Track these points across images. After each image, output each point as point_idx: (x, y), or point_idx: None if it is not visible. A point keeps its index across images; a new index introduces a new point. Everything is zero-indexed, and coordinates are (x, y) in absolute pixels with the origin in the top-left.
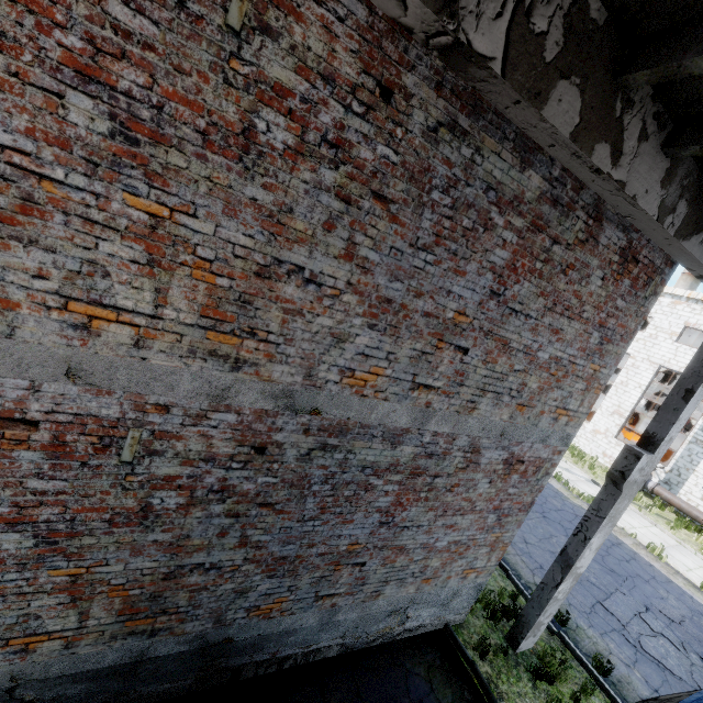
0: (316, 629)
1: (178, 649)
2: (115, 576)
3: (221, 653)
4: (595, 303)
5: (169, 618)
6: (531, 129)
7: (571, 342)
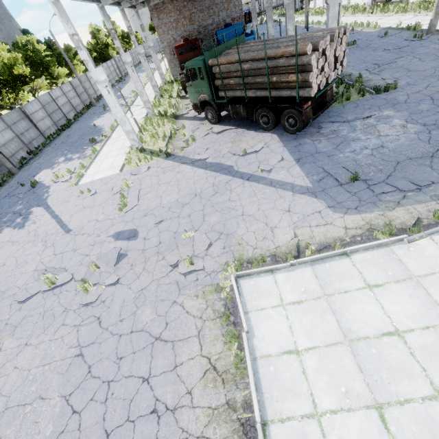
0: None
1: None
2: None
3: None
4: None
5: None
6: None
7: None
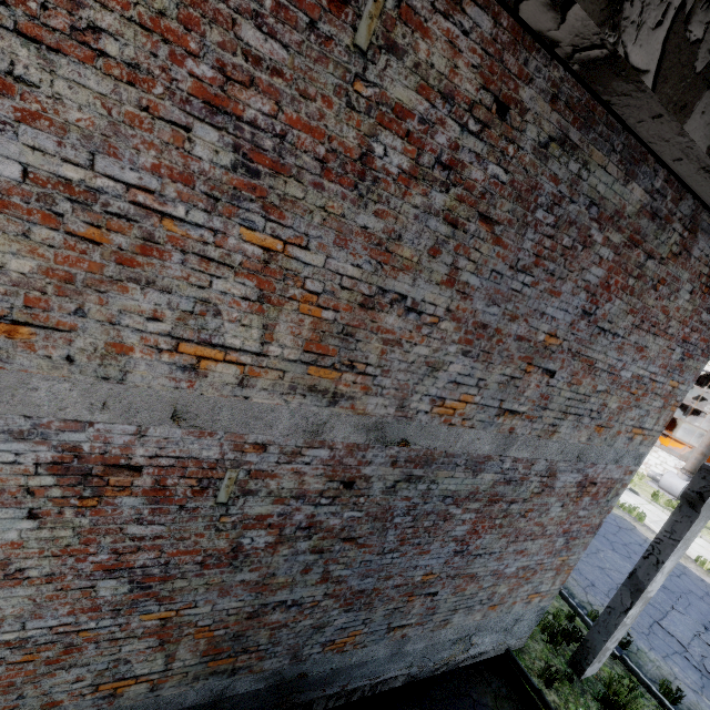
0: (385, 661)
1: (255, 687)
2: (202, 617)
3: (295, 688)
4: (681, 318)
5: (249, 657)
6: (660, 143)
7: (654, 359)
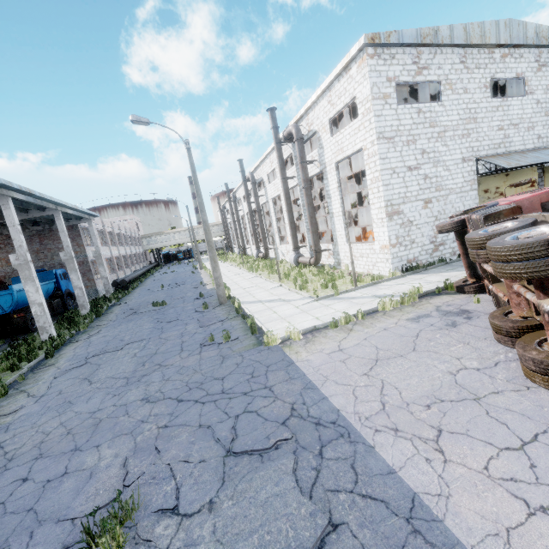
0: None
1: None
2: None
3: None
4: None
5: None
6: None
7: None
